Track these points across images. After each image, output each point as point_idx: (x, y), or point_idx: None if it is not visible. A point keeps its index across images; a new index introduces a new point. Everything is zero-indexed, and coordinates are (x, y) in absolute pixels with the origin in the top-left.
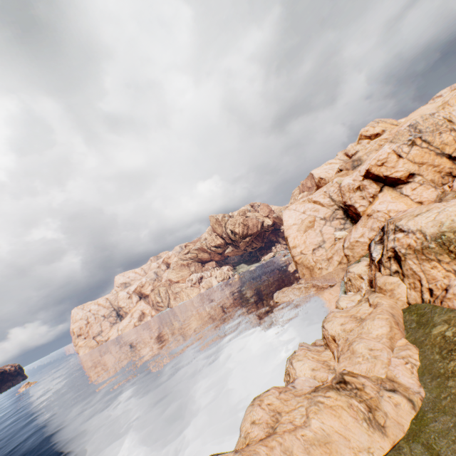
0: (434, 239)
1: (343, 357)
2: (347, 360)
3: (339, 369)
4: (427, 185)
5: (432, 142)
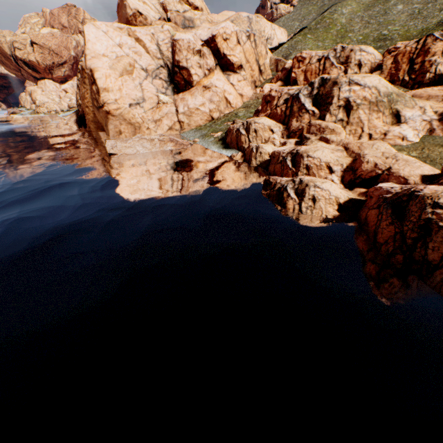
0: (387, 96)
1: (400, 165)
2: (408, 167)
3: (409, 173)
4: (249, 83)
5: (258, 47)
